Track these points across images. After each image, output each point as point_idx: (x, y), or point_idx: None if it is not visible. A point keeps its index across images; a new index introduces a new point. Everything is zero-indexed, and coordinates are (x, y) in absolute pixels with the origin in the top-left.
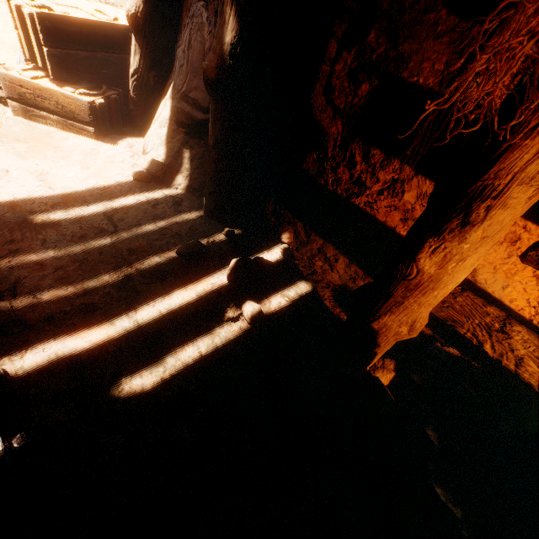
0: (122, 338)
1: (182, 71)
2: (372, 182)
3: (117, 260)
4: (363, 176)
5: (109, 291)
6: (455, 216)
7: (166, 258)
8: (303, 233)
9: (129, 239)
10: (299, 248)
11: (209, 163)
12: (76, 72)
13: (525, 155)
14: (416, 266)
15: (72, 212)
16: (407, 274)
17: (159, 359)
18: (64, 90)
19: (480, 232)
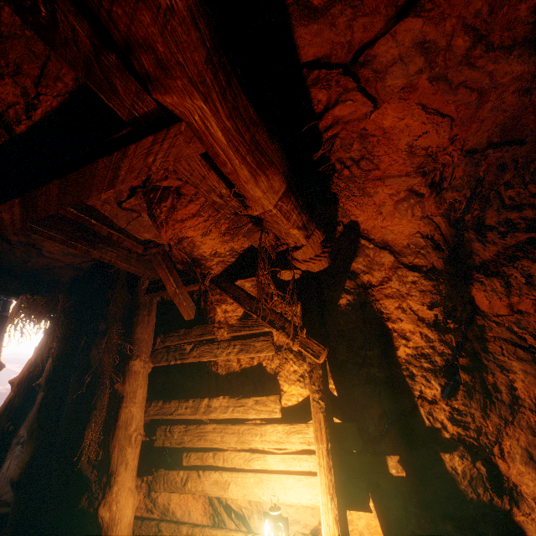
0: None
1: None
2: None
3: None
4: None
5: None
6: (107, 486)
7: None
8: None
9: None
10: None
11: None
12: None
13: (116, 457)
14: (100, 515)
15: None
16: (100, 523)
17: None
18: None
19: (116, 487)
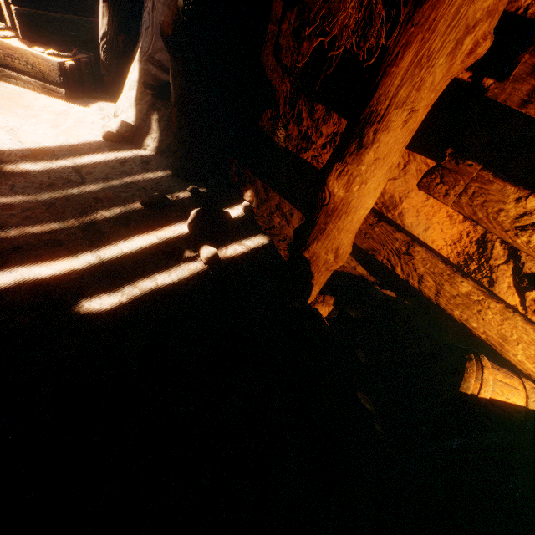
0: (85, 268)
1: (148, 33)
2: (317, 136)
3: (83, 207)
4: (309, 131)
5: (75, 232)
6: (353, 141)
7: (131, 208)
8: (263, 191)
9: (96, 190)
10: (260, 205)
11: (172, 121)
12: (45, 33)
13: (395, 81)
14: (327, 189)
15: (41, 164)
16: (323, 200)
17: (118, 286)
18: (33, 50)
19: (372, 153)
